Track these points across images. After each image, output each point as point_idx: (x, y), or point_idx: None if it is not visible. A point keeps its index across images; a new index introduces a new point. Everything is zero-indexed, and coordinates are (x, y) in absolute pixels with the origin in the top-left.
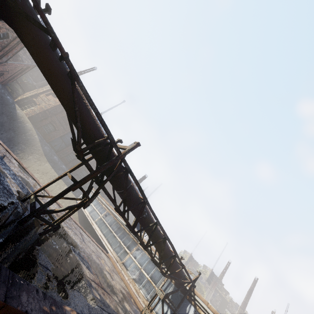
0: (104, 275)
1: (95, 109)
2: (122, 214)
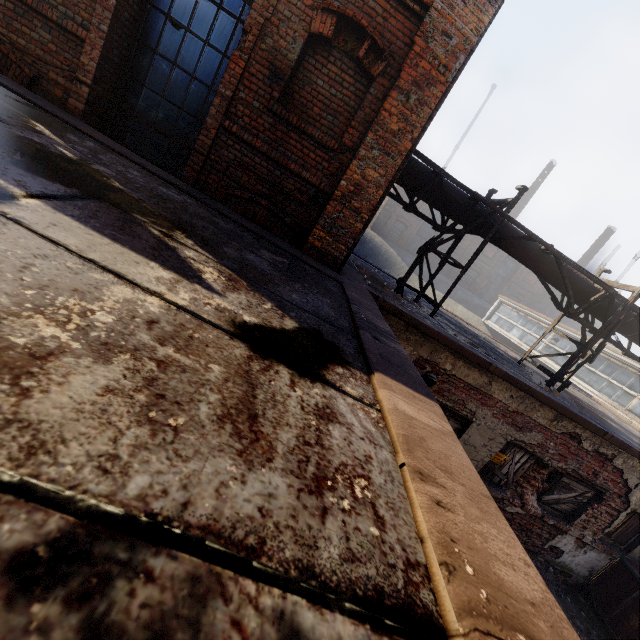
0: (620, 425)
1: (587, 274)
2: None
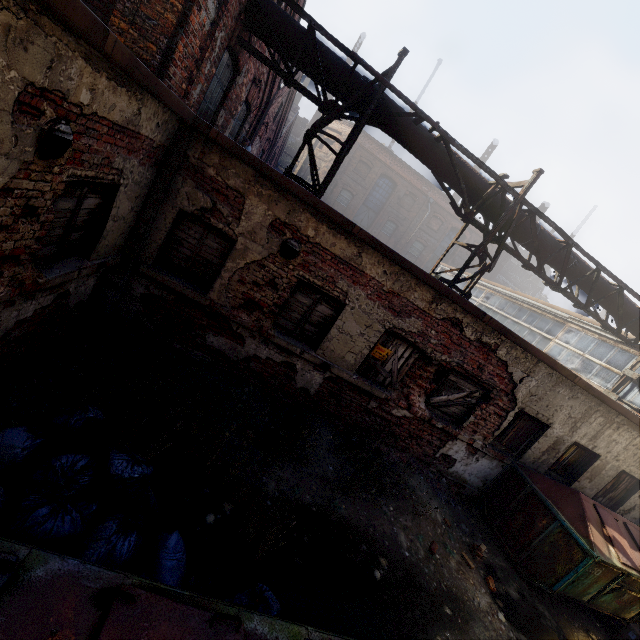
0: None
1: (477, 160)
2: (538, 269)
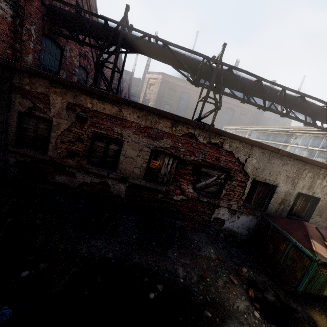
0: None
1: (186, 49)
2: (248, 100)
